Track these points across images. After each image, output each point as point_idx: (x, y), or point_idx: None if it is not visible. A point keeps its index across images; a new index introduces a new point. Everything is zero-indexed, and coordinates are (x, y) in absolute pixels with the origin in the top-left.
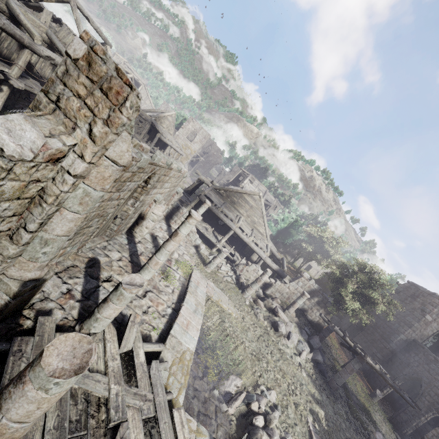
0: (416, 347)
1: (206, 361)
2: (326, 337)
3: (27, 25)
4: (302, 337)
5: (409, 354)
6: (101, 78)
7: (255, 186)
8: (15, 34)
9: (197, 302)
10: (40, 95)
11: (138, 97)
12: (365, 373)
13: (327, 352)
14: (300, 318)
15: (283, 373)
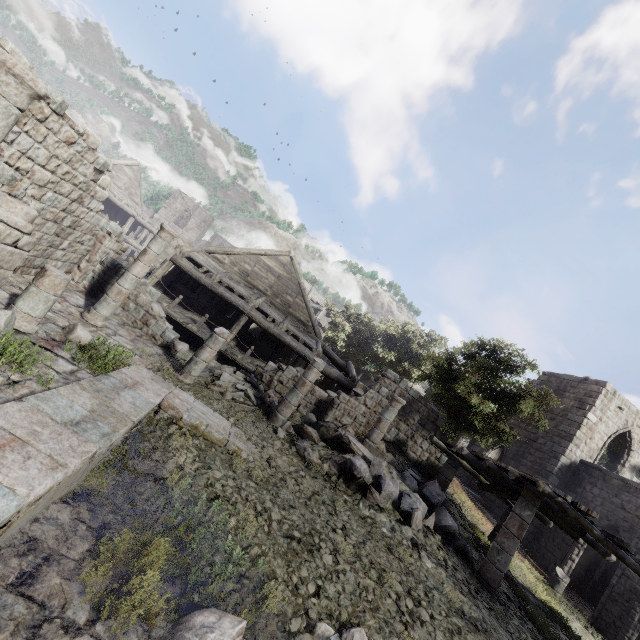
0: (589, 472)
1: (90, 580)
2: (450, 481)
3: None
4: (406, 486)
5: (581, 487)
6: None
7: None
8: None
9: (101, 409)
10: None
11: None
12: (524, 545)
13: (457, 515)
14: (395, 456)
15: (380, 572)
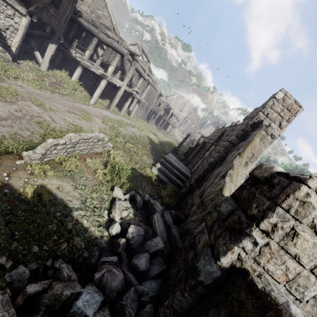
0: None
1: None
2: None
3: (142, 66)
4: None
5: None
6: (288, 105)
7: None
8: (141, 72)
9: None
10: (260, 113)
11: (302, 110)
12: None
13: None
14: None
15: None
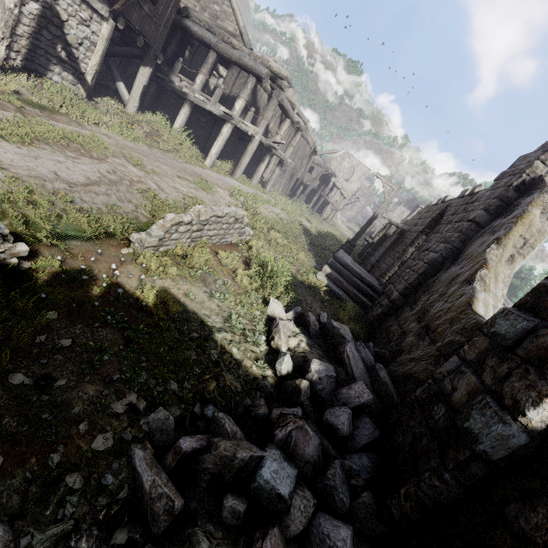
0: None
1: None
2: None
3: (288, 98)
4: None
5: None
6: None
7: None
8: (288, 109)
9: None
10: (537, 163)
11: None
12: None
13: None
14: None
15: None
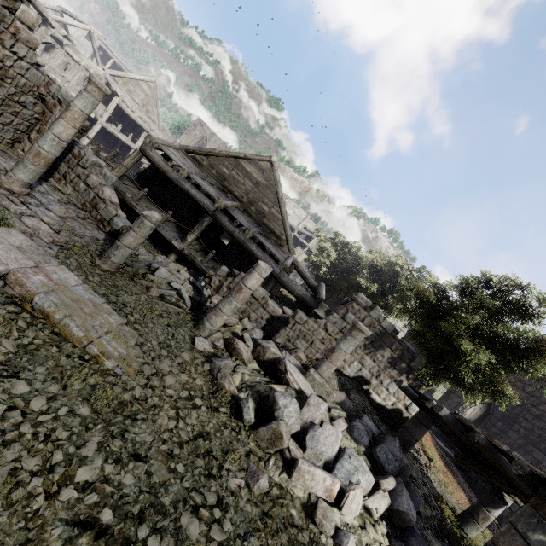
0: None
1: None
2: (416, 441)
3: None
4: (352, 440)
5: None
6: None
7: (289, 208)
8: None
9: None
10: None
11: None
12: (501, 523)
13: (420, 479)
14: (351, 395)
15: None
